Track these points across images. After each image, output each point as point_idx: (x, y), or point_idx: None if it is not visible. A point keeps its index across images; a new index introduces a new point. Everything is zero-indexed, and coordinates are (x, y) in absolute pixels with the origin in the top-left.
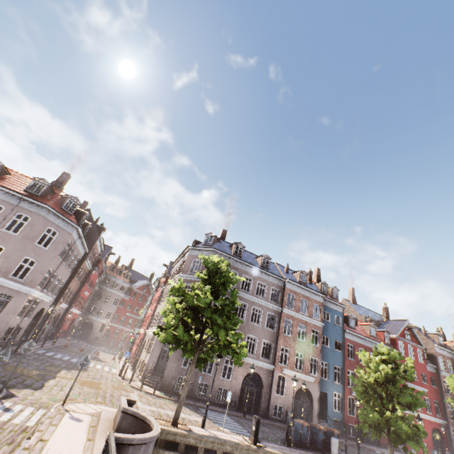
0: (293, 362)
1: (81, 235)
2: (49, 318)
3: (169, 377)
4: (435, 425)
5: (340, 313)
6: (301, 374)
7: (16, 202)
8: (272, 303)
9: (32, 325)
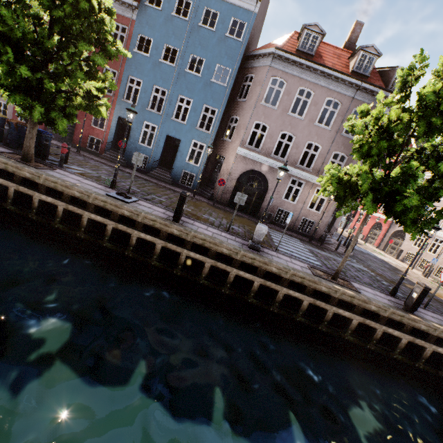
0: None
1: None
2: None
3: None
4: None
5: None
6: None
7: (351, 93)
8: None
9: None
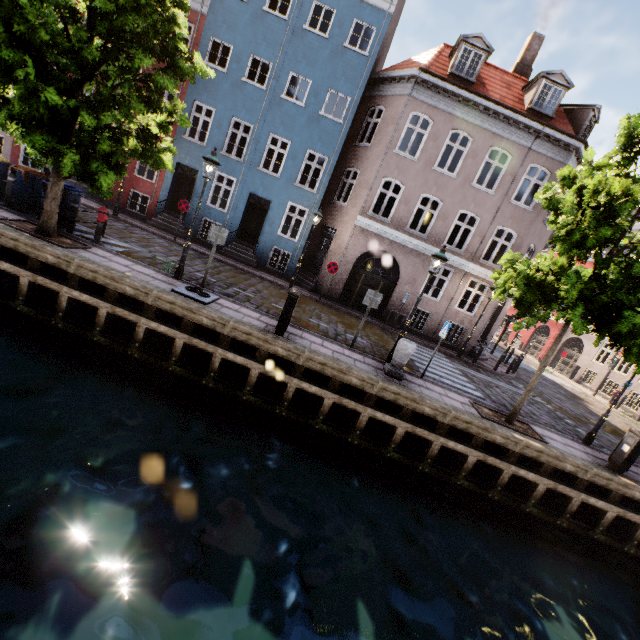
0: None
1: None
2: None
3: None
4: None
5: None
6: None
7: (527, 142)
8: None
9: None
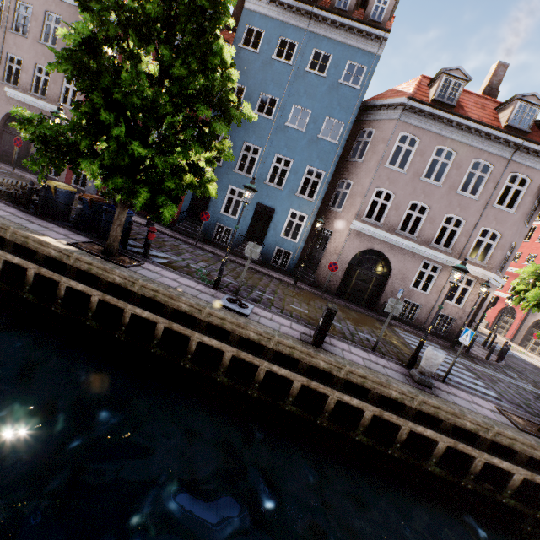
0: None
1: None
2: None
3: None
4: None
5: None
6: None
7: (507, 154)
8: None
9: None
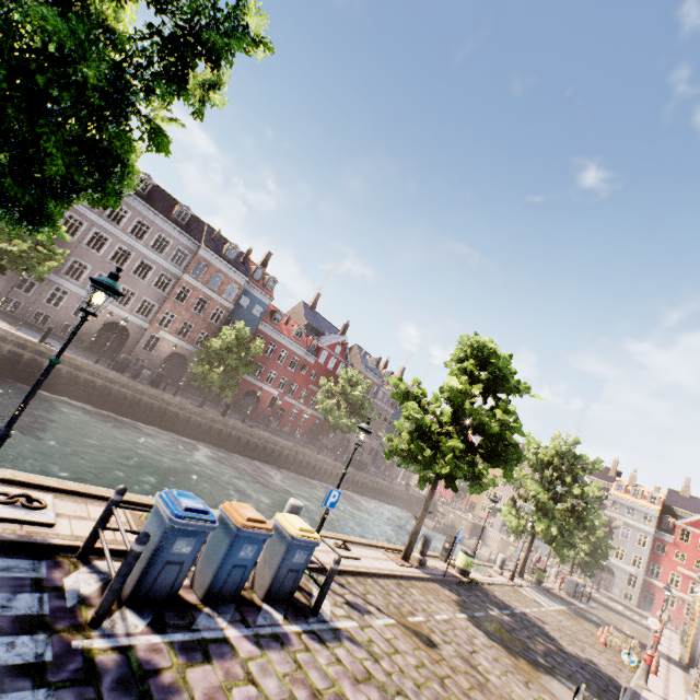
0: (177, 329)
1: None
2: None
3: None
4: (320, 421)
5: (266, 304)
6: (182, 341)
7: None
8: (173, 264)
9: None
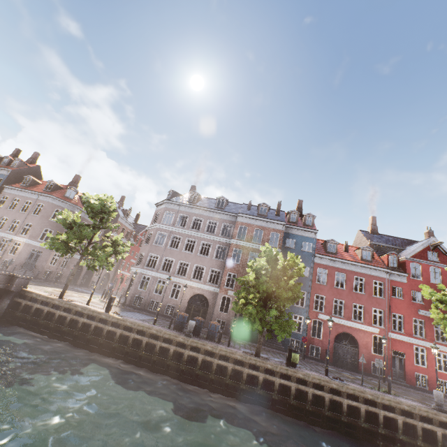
0: (240, 286)
1: (85, 212)
2: (95, 273)
3: (130, 296)
4: None
5: (311, 238)
6: None
7: (37, 197)
8: (223, 237)
9: (78, 276)
